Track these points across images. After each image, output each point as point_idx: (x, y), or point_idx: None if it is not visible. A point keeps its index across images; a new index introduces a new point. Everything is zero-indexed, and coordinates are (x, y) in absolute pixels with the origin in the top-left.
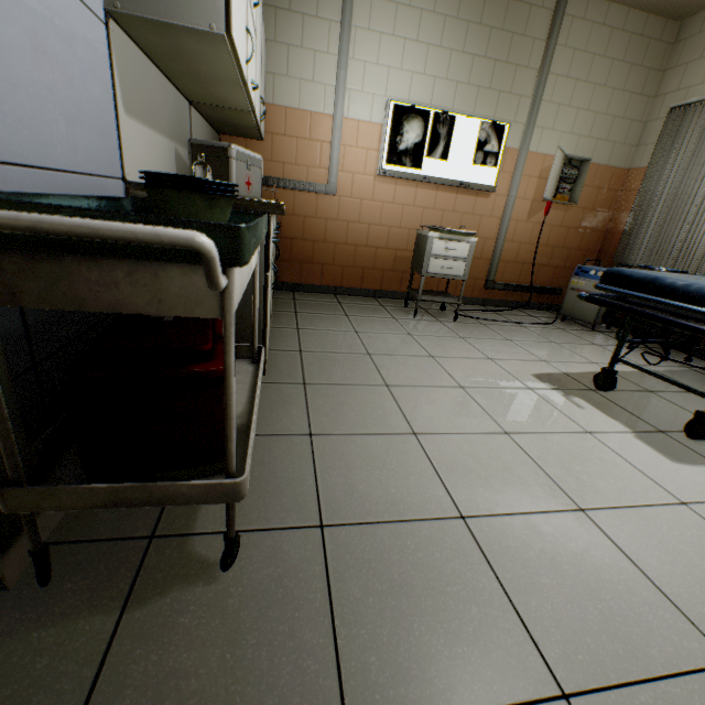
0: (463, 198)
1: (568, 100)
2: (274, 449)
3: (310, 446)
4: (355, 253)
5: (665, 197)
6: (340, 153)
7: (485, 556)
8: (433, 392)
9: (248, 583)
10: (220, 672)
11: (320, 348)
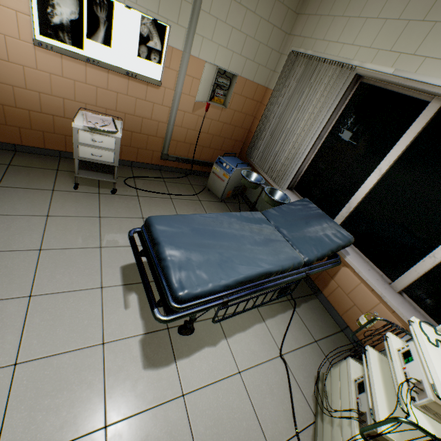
0: (135, 85)
1: (225, 17)
2: None
3: None
4: (30, 117)
5: (274, 121)
6: None
7: None
8: None
9: None
10: None
11: None
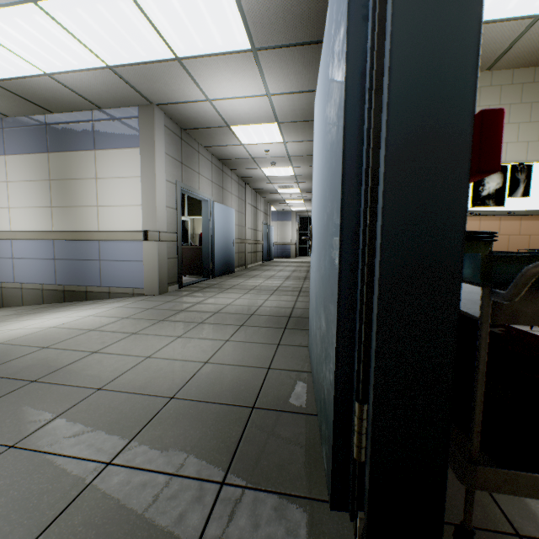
0: None
1: None
2: None
3: None
4: None
5: None
6: None
7: None
8: None
9: None
10: None
11: None
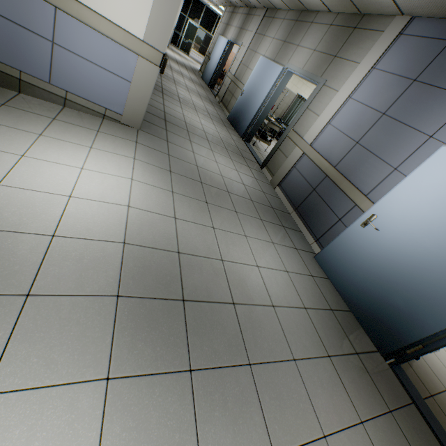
0: None
1: None
2: None
3: None
4: None
5: None
6: None
7: (437, 357)
8: None
9: (418, 362)
10: (429, 379)
11: None
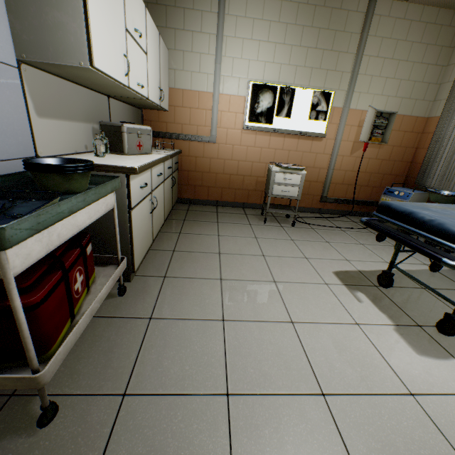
0: (303, 142)
1: (379, 72)
2: (121, 329)
3: (146, 327)
4: (229, 179)
5: (453, 139)
6: (218, 116)
7: (229, 431)
8: (251, 285)
9: (54, 438)
10: None
11: (187, 248)
